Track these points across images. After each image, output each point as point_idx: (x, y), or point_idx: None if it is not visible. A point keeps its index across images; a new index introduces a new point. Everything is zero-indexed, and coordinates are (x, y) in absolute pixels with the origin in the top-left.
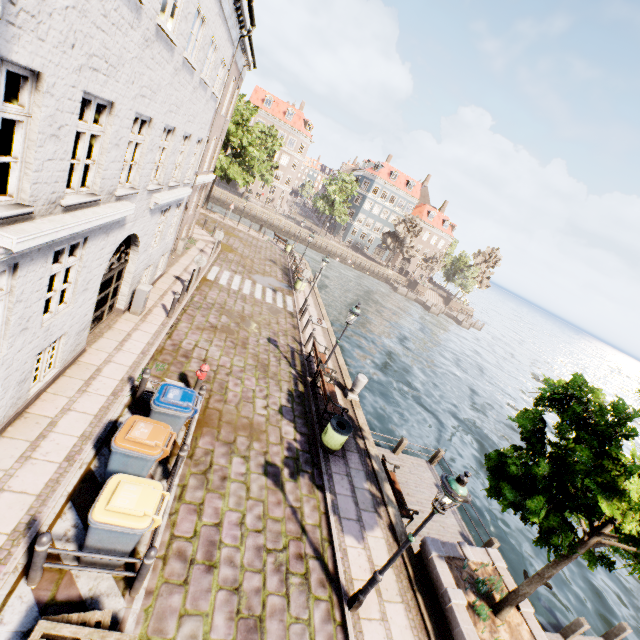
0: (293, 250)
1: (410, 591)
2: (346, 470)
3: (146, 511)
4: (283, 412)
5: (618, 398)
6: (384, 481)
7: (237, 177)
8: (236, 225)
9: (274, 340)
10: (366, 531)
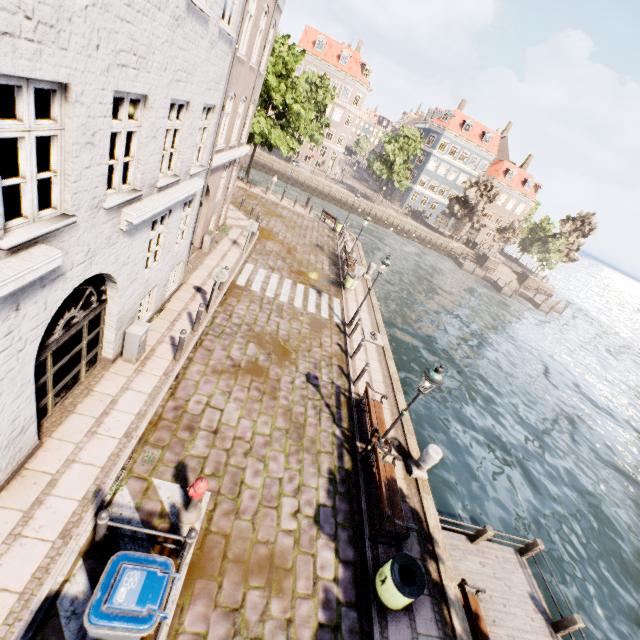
0: (343, 231)
1: None
2: None
3: None
4: (320, 519)
5: None
6: None
7: (279, 144)
8: (279, 200)
9: (314, 376)
10: None
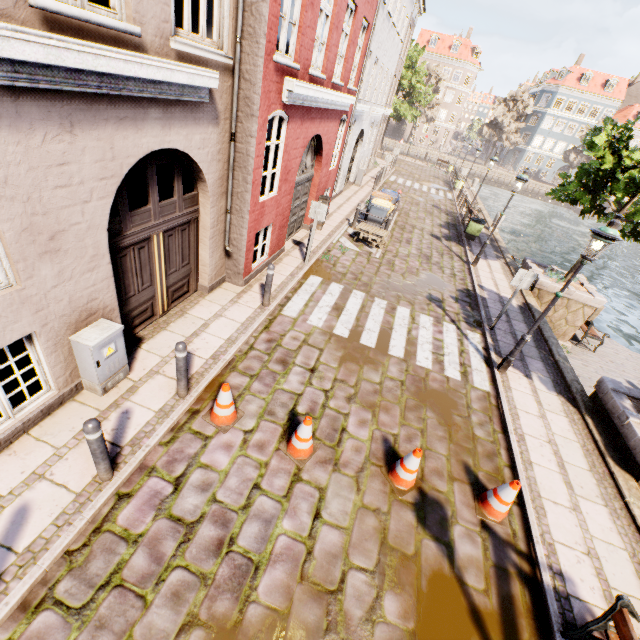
0: (454, 168)
1: (510, 275)
2: (480, 246)
3: (388, 204)
4: (442, 226)
5: (627, 121)
6: (507, 253)
7: (406, 114)
8: (404, 158)
9: (436, 206)
10: (488, 259)
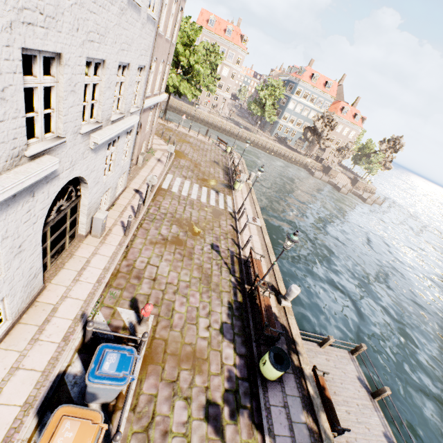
0: (232, 151)
1: None
2: (283, 399)
3: None
4: (223, 331)
5: None
6: (320, 410)
7: (186, 92)
8: (187, 131)
9: (216, 245)
10: None
